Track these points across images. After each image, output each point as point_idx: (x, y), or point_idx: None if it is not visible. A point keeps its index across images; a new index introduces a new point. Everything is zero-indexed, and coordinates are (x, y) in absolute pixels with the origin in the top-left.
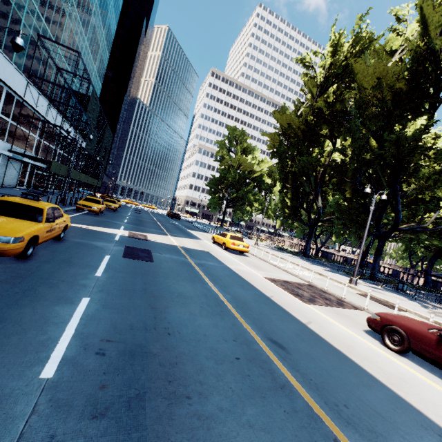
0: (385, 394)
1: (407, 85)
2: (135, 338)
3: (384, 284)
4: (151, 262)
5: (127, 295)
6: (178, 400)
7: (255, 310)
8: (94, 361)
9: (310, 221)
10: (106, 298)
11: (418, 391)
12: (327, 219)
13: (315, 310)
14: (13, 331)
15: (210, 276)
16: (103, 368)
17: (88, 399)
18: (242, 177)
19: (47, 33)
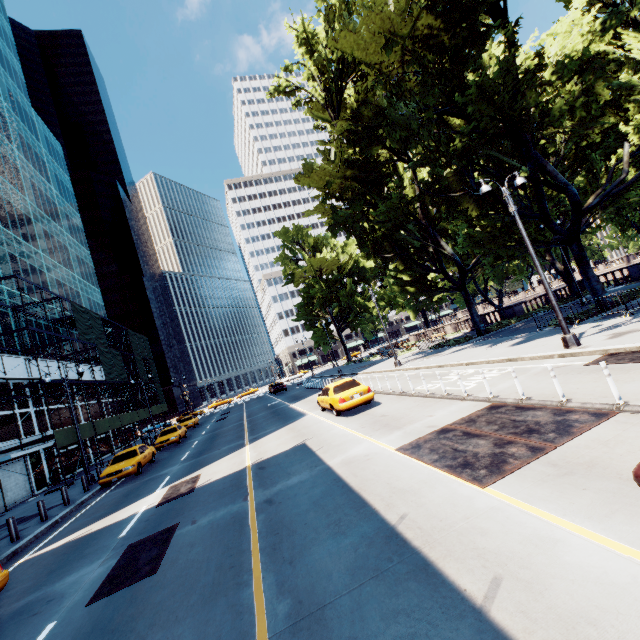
0: None
1: (431, 11)
2: None
3: (629, 304)
4: (150, 575)
5: None
6: None
7: (341, 636)
8: None
9: (453, 281)
10: None
11: None
12: (473, 265)
13: (508, 500)
14: None
15: (272, 536)
16: None
17: None
18: (331, 281)
19: None
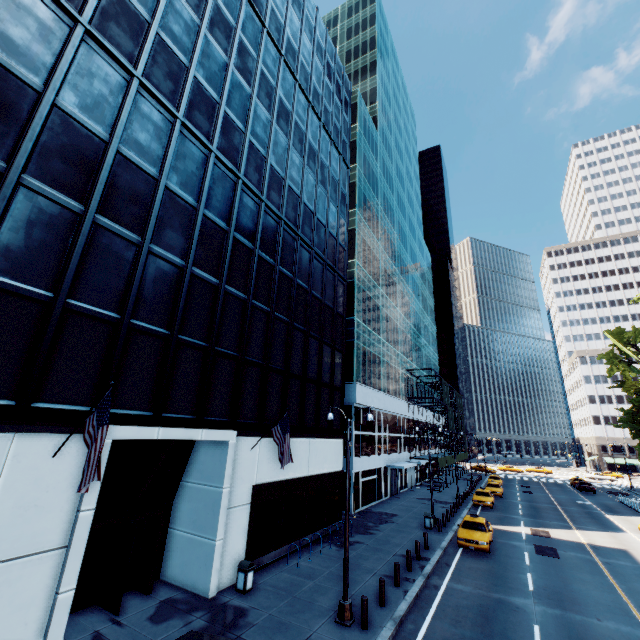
0: None
1: None
2: (556, 589)
3: None
4: (557, 558)
5: (547, 575)
6: (575, 604)
7: None
8: (543, 590)
9: None
10: (537, 574)
11: None
12: None
13: None
14: (512, 578)
15: (613, 572)
16: (546, 592)
17: (545, 596)
18: None
19: (408, 362)
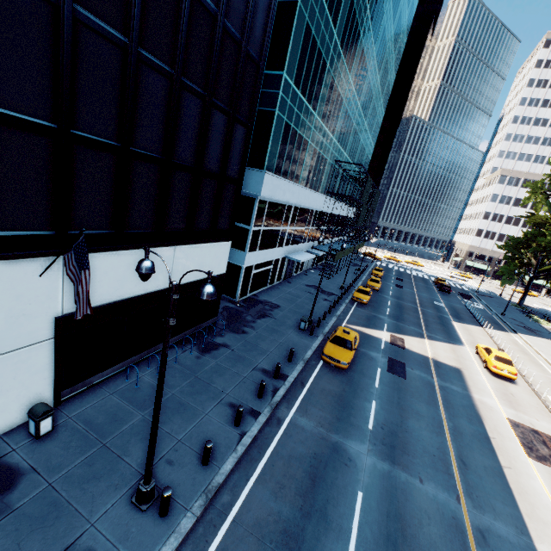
0: (513, 512)
1: None
2: (393, 427)
3: None
4: (404, 378)
5: (390, 404)
6: (405, 453)
7: (465, 441)
8: (380, 430)
9: None
10: (381, 403)
11: (546, 529)
12: None
13: (532, 465)
14: (357, 409)
15: (446, 403)
16: (383, 433)
17: (381, 439)
18: None
19: (340, 151)
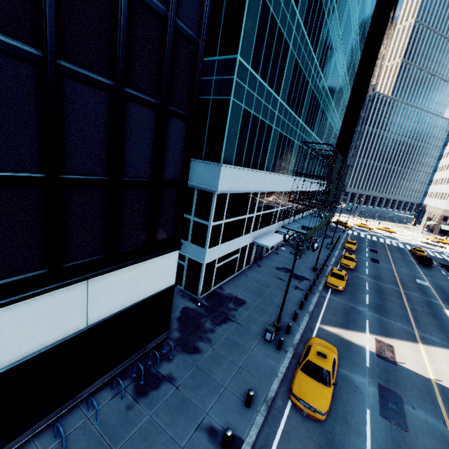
0: None
1: None
2: None
3: None
4: (405, 431)
5: None
6: None
7: None
8: None
9: None
10: None
11: None
12: None
13: None
14: None
15: None
16: None
17: None
18: None
19: (307, 132)
